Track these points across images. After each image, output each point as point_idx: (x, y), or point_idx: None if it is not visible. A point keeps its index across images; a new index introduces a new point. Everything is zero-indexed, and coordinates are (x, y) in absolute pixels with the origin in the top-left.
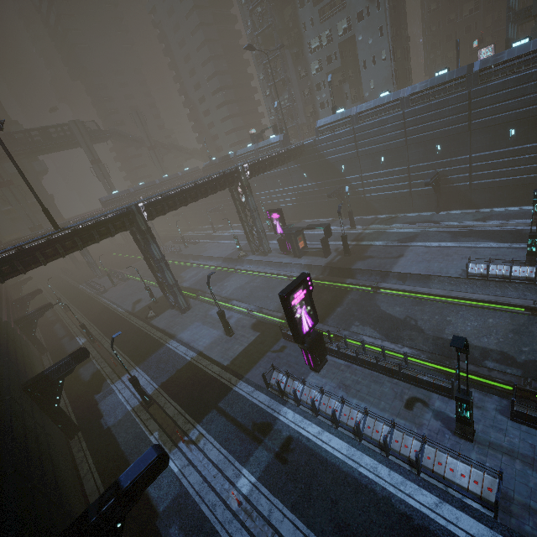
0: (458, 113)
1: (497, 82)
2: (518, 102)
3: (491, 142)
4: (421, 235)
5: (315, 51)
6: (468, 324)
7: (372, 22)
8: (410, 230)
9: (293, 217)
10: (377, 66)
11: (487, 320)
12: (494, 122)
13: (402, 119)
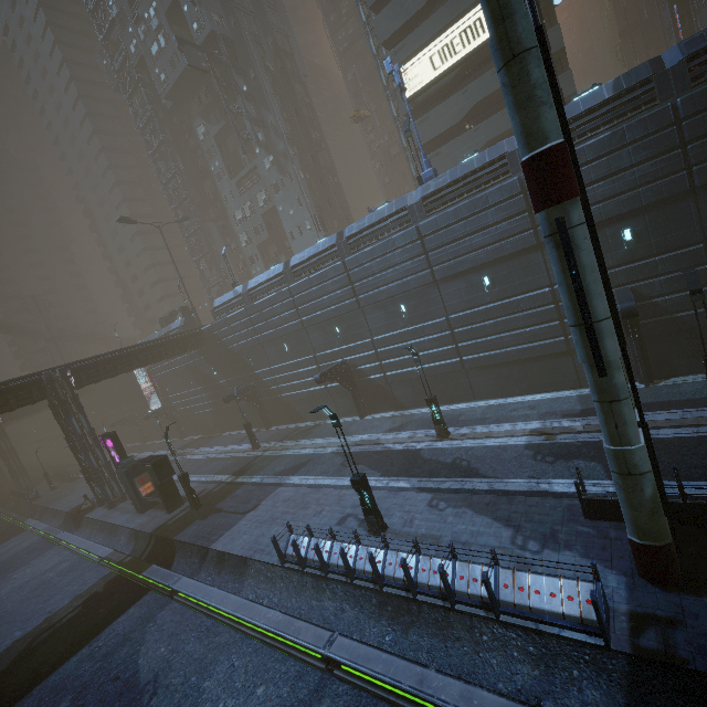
0: (342, 287)
1: (365, 251)
2: (393, 273)
3: (387, 321)
4: (313, 461)
5: (242, 223)
6: (220, 704)
7: (288, 193)
8: (310, 450)
9: (215, 428)
10: (305, 237)
11: (255, 691)
12: (379, 296)
13: (290, 296)
